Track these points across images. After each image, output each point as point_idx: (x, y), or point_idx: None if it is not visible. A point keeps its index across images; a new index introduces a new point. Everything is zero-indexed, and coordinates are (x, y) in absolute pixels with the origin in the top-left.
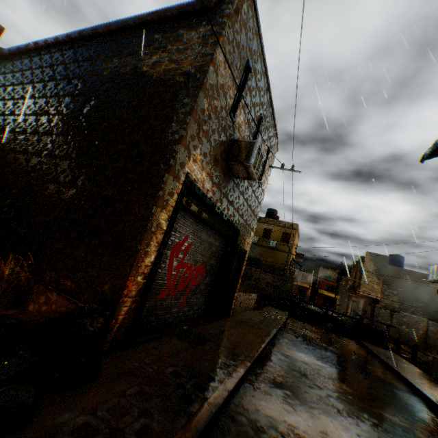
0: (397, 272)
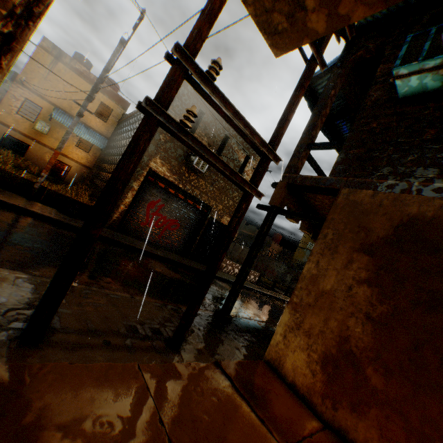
0: None
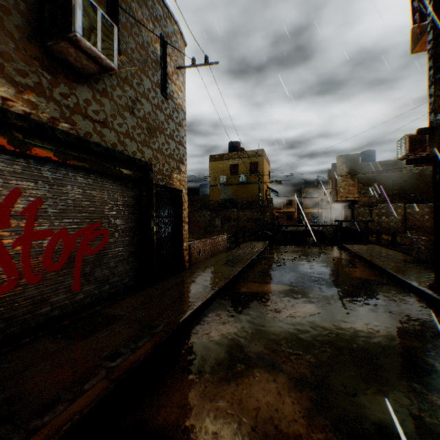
0: (370, 166)
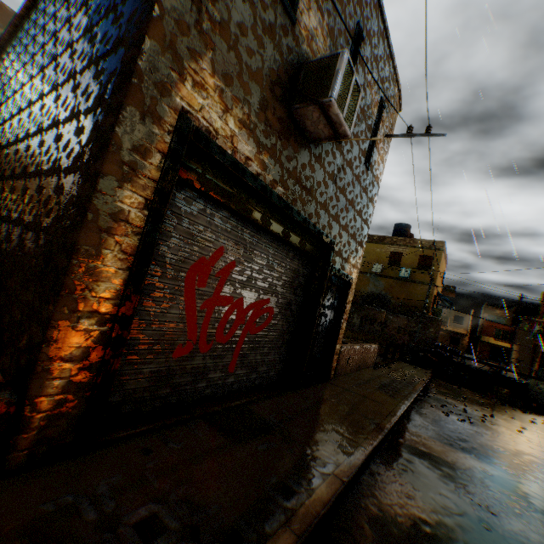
0: None
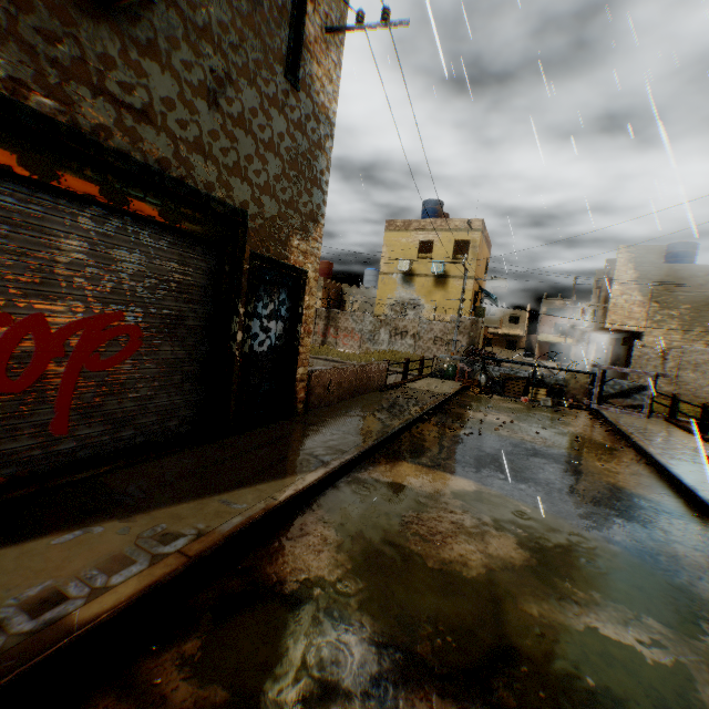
0: (682, 273)
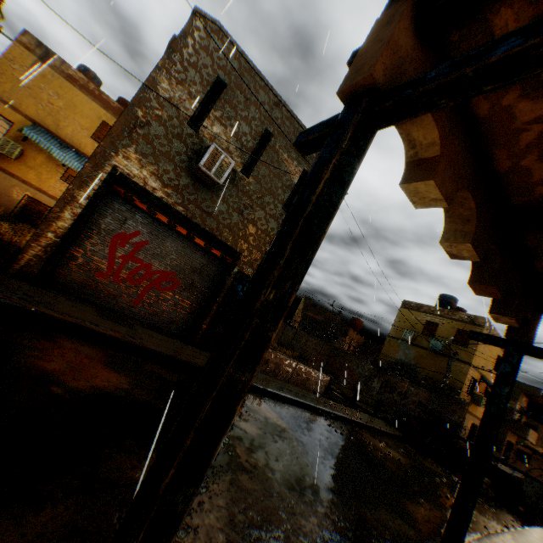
0: None
